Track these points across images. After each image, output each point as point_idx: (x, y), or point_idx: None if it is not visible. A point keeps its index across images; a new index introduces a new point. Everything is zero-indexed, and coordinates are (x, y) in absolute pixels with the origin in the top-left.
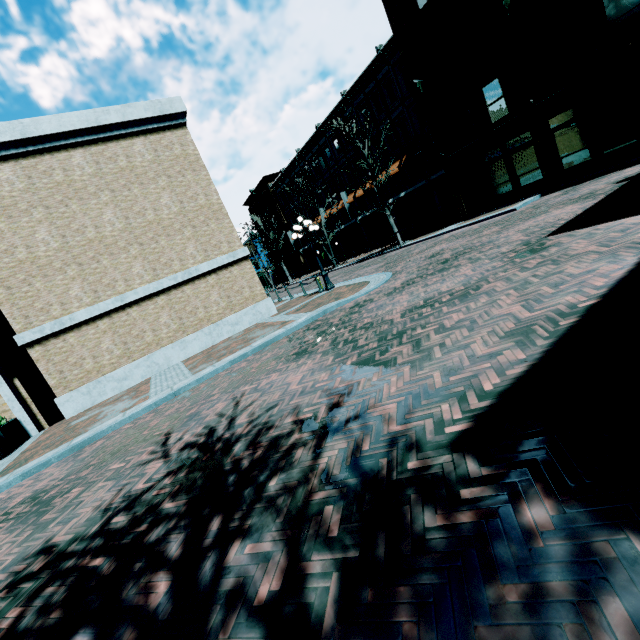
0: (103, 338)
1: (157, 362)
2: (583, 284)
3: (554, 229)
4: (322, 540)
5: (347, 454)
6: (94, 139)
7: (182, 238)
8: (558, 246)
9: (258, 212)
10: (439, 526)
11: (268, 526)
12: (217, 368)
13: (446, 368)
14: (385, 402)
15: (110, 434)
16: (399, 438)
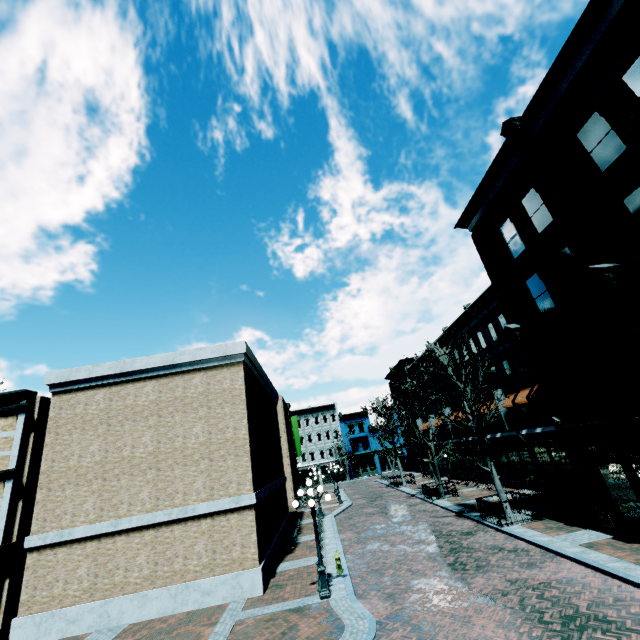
0: (83, 562)
1: (110, 613)
2: None
3: None
4: None
5: None
6: (167, 373)
7: (196, 470)
8: None
9: (396, 388)
10: None
11: None
12: None
13: None
14: None
15: None
16: None
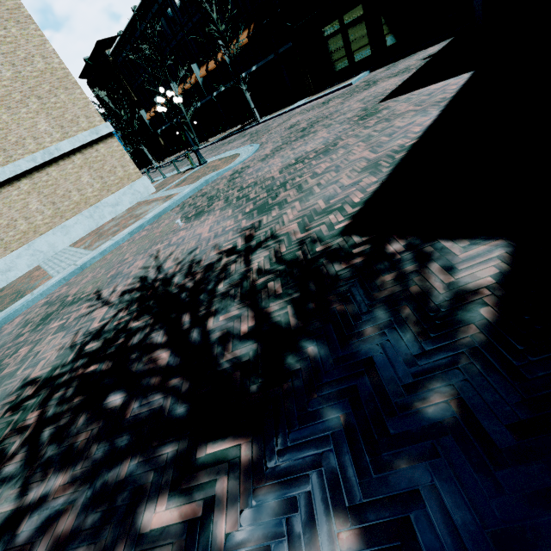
0: None
1: (40, 250)
2: (407, 132)
3: (383, 97)
4: (273, 297)
5: (271, 257)
6: None
7: (28, 111)
8: (388, 109)
9: (100, 87)
10: (344, 268)
11: (230, 305)
12: (117, 240)
13: (326, 197)
14: (288, 225)
15: (26, 311)
16: (305, 240)
